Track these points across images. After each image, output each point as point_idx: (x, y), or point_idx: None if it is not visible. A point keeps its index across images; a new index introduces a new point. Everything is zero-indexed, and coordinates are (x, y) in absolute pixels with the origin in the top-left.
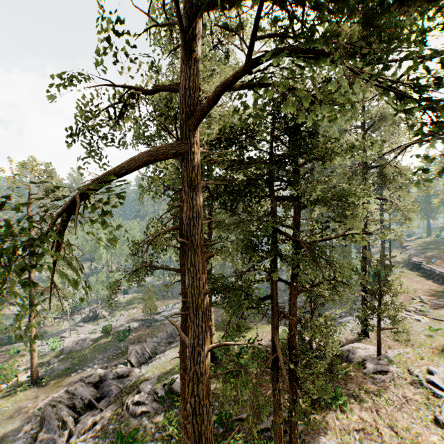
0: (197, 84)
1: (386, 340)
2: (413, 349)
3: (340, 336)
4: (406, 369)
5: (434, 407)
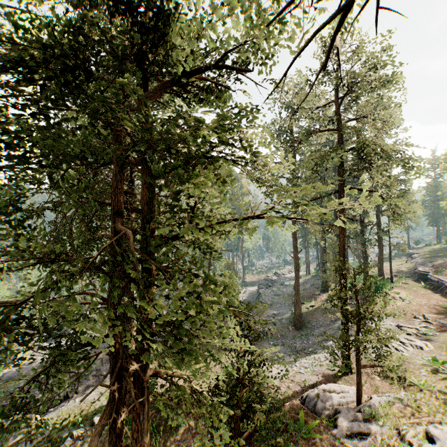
0: None
1: (374, 377)
2: (409, 393)
3: (316, 370)
4: (397, 428)
5: None
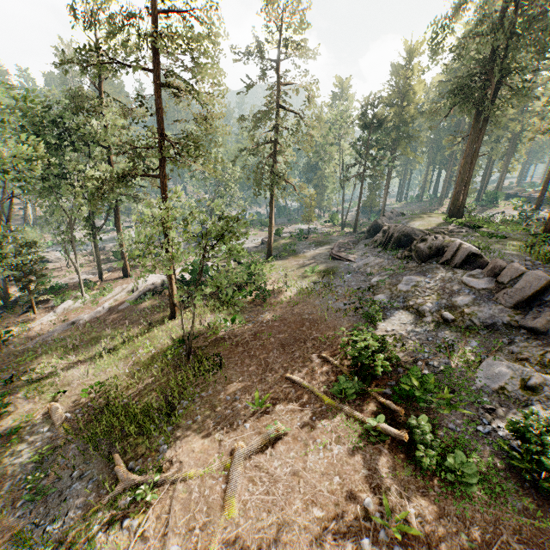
0: None
1: None
2: None
3: None
4: None
5: None
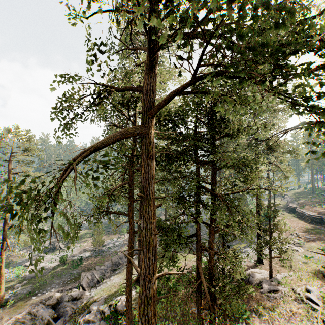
0: (151, 85)
1: (275, 266)
2: (294, 272)
3: (242, 263)
4: (291, 288)
5: (313, 318)
